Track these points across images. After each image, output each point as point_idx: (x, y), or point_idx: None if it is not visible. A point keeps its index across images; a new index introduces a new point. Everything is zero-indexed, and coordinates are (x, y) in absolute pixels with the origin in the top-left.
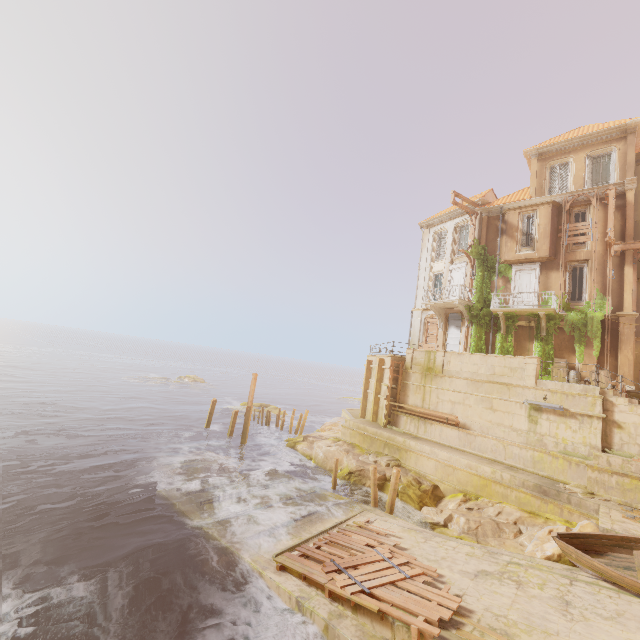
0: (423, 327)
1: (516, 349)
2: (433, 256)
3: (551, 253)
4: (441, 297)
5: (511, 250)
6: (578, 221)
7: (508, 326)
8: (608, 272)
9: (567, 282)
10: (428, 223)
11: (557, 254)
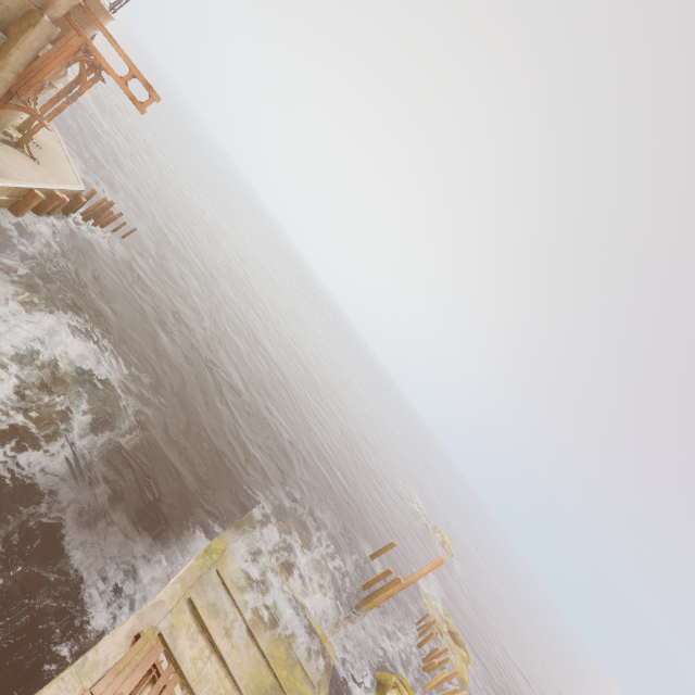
0: None
1: None
2: None
3: None
4: None
5: None
6: None
7: None
8: None
9: None
10: None
11: None
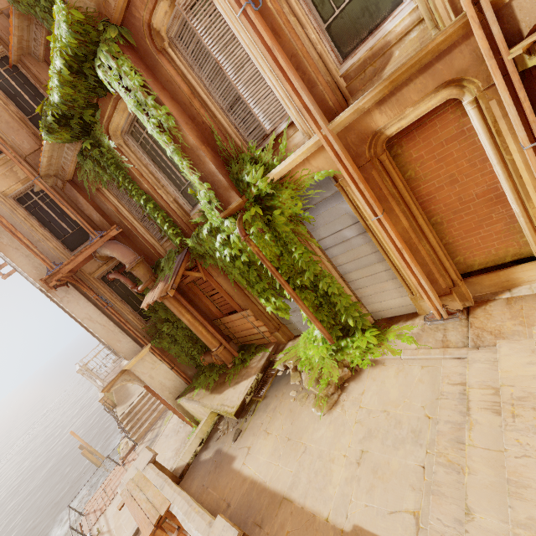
0: None
1: None
2: None
3: None
4: None
5: None
6: None
7: None
8: None
9: None
10: None
11: None
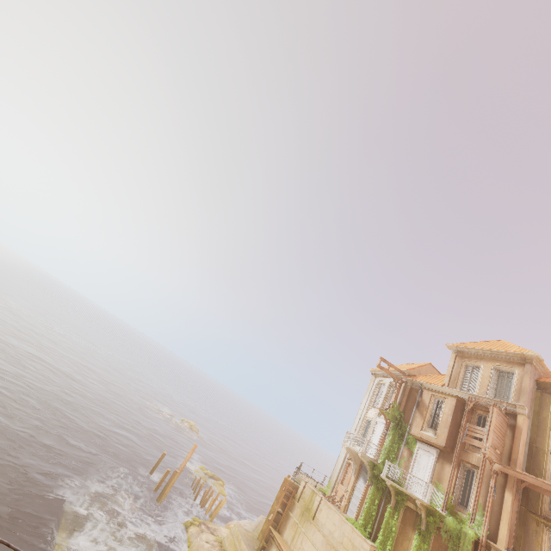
0: (344, 465)
1: (400, 532)
2: (371, 402)
3: (448, 444)
4: (363, 443)
5: (418, 426)
6: (480, 423)
7: (398, 501)
8: (490, 489)
9: (457, 481)
10: (375, 372)
11: (454, 448)
